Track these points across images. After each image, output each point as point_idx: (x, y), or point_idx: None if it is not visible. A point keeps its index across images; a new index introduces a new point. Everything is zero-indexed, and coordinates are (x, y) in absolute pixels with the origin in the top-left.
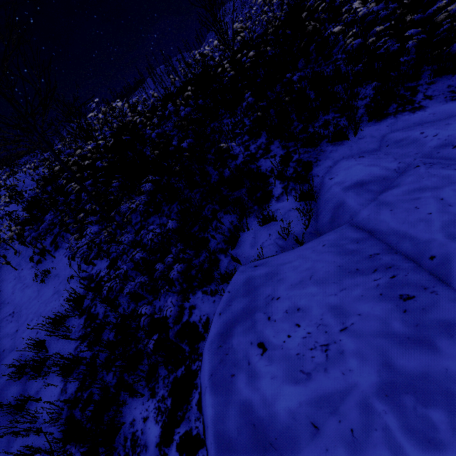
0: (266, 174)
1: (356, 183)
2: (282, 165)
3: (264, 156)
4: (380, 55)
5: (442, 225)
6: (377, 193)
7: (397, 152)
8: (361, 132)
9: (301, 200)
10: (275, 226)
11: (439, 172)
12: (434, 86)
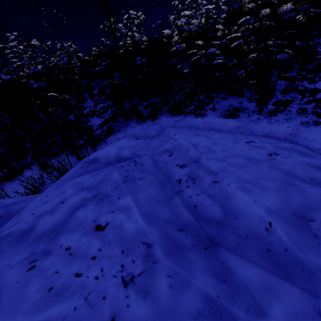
0: (86, 128)
1: (94, 159)
2: (99, 126)
3: (99, 115)
4: (202, 64)
5: (8, 233)
6: (83, 174)
7: (153, 144)
8: (158, 120)
9: (78, 158)
10: (47, 173)
11: (112, 173)
12: (223, 102)
